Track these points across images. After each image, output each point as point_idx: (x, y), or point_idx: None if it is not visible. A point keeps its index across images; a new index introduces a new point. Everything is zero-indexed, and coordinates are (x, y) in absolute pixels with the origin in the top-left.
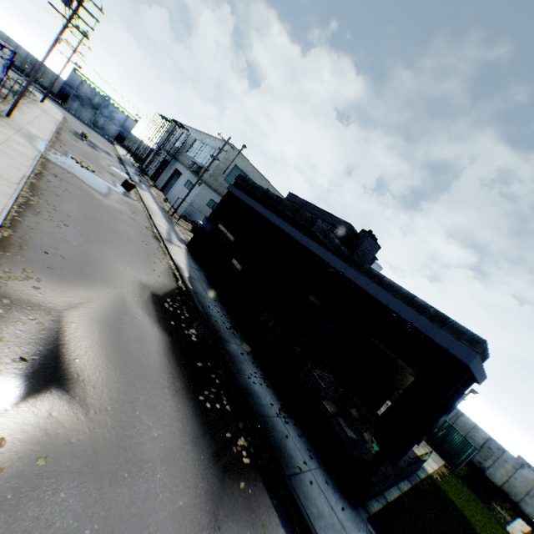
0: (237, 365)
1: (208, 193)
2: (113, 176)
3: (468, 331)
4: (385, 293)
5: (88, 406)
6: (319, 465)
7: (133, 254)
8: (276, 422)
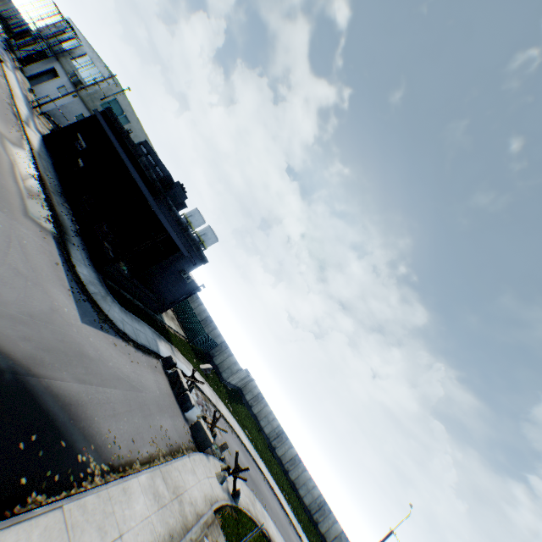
0: (57, 204)
1: (81, 108)
2: None
3: (193, 236)
4: (147, 190)
5: None
6: (87, 254)
7: None
8: (71, 231)
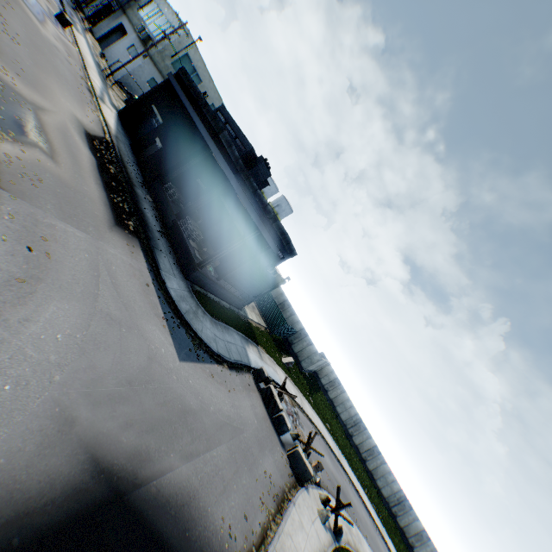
0: (139, 200)
1: (151, 70)
2: (46, 0)
3: (283, 228)
4: (235, 179)
5: (54, 157)
6: (173, 259)
7: (71, 94)
8: (155, 232)
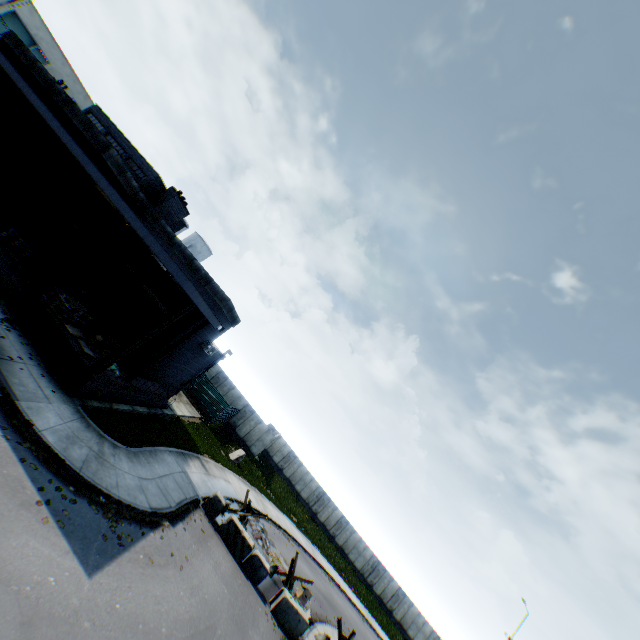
0: None
1: None
2: None
3: (222, 292)
4: (145, 230)
5: None
6: (40, 366)
7: None
8: None
